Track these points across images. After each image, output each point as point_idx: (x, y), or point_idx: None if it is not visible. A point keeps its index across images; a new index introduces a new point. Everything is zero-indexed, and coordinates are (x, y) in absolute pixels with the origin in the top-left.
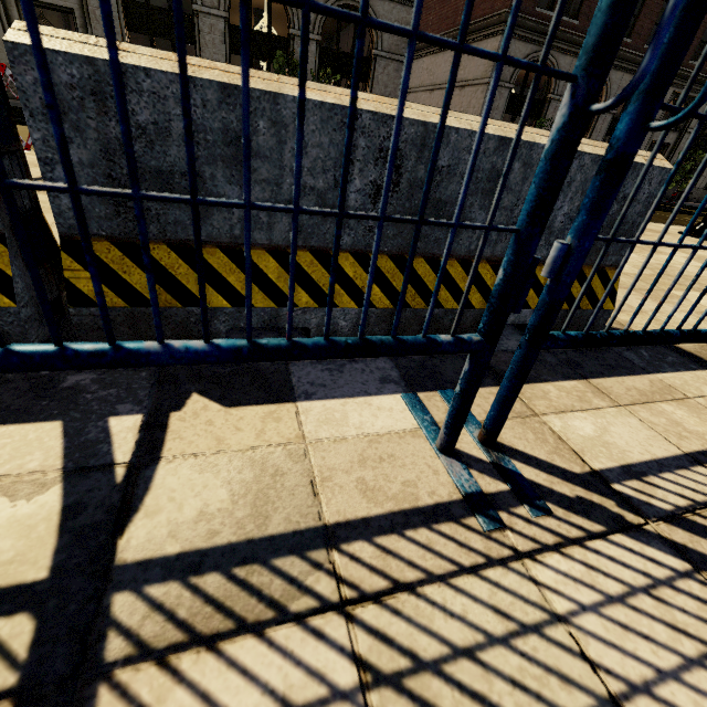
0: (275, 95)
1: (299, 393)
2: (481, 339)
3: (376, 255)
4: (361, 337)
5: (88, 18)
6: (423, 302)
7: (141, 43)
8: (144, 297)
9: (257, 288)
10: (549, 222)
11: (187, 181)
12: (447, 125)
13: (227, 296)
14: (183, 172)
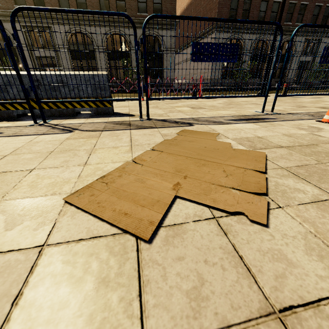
0: (13, 74)
1: (22, 121)
2: (26, 101)
3: (1, 89)
4: (6, 101)
5: (59, 58)
6: (56, 107)
7: (83, 62)
8: (0, 109)
9: (20, 106)
10: (81, 88)
11: (3, 89)
12: (46, 74)
13: (14, 108)
14: (2, 88)
